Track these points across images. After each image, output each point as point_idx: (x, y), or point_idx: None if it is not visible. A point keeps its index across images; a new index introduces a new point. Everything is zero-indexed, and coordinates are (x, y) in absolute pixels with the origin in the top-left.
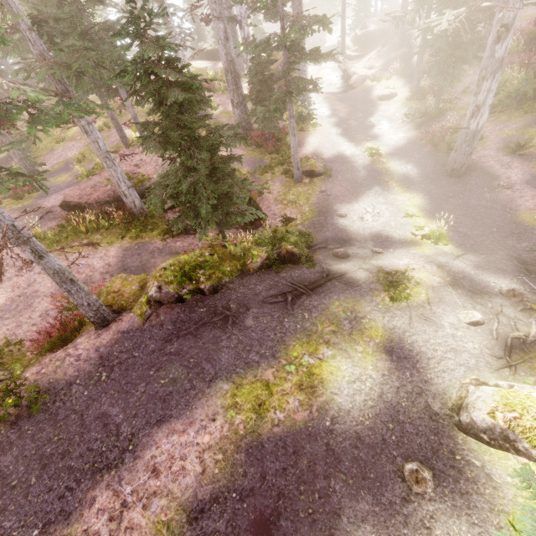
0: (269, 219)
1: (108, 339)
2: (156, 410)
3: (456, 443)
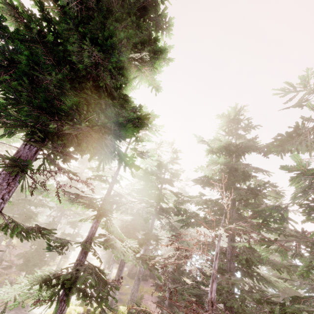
0: None
1: None
2: None
3: None
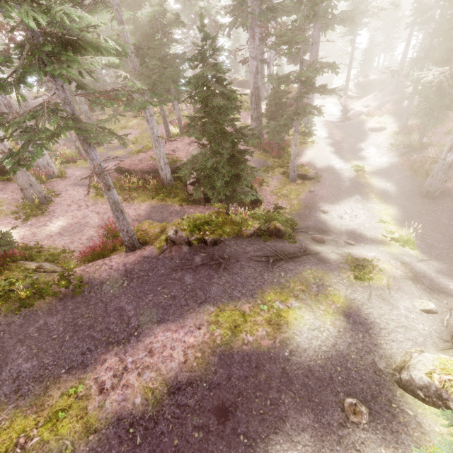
0: (264, 204)
1: (133, 259)
2: (157, 314)
3: (394, 395)
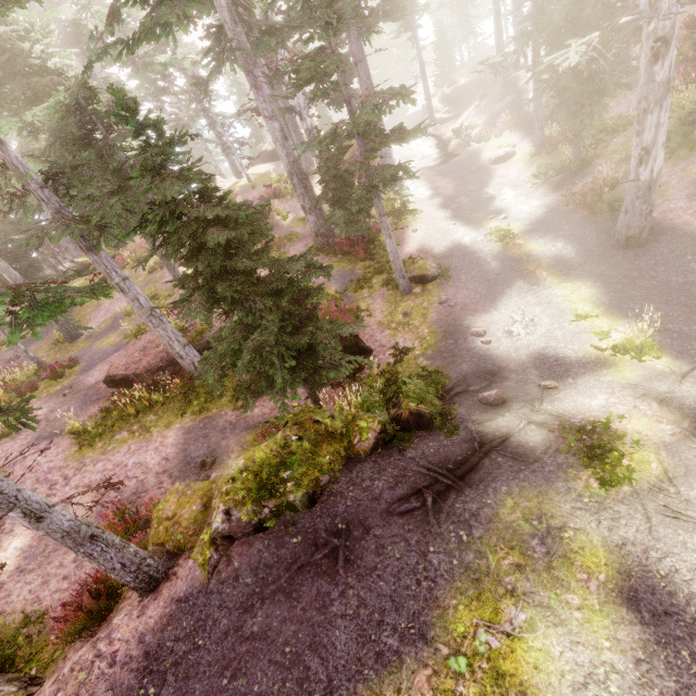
0: (375, 353)
1: (157, 617)
2: None
3: None
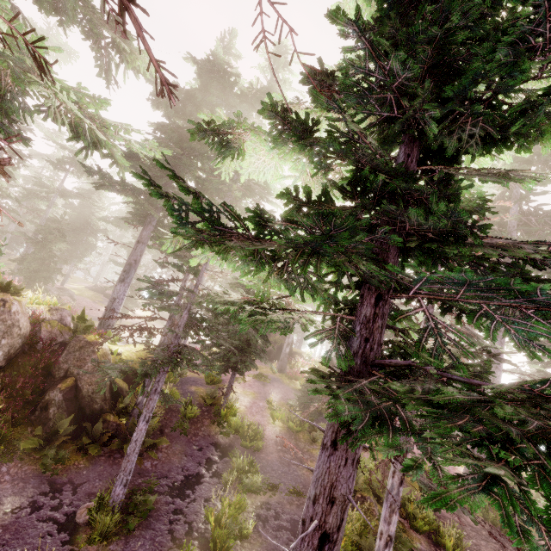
0: None
1: None
2: None
3: None
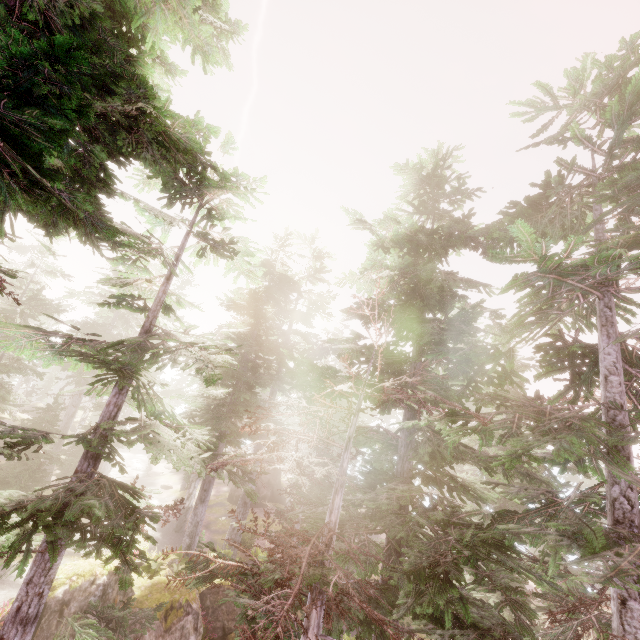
0: None
1: None
2: None
3: None
